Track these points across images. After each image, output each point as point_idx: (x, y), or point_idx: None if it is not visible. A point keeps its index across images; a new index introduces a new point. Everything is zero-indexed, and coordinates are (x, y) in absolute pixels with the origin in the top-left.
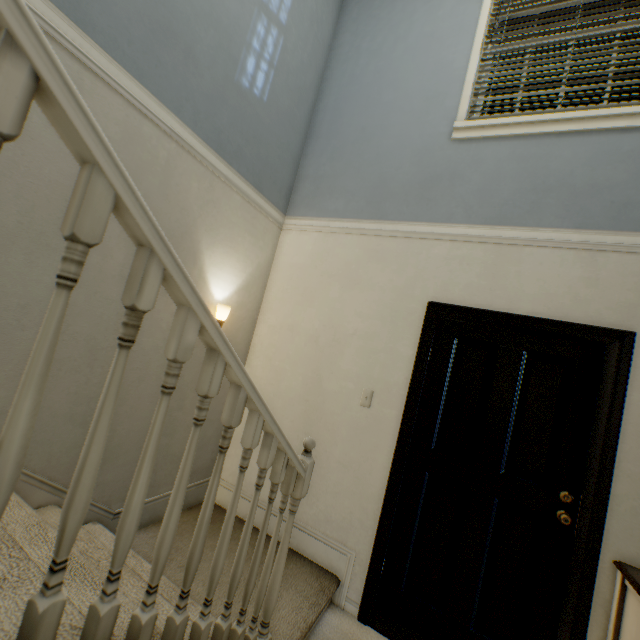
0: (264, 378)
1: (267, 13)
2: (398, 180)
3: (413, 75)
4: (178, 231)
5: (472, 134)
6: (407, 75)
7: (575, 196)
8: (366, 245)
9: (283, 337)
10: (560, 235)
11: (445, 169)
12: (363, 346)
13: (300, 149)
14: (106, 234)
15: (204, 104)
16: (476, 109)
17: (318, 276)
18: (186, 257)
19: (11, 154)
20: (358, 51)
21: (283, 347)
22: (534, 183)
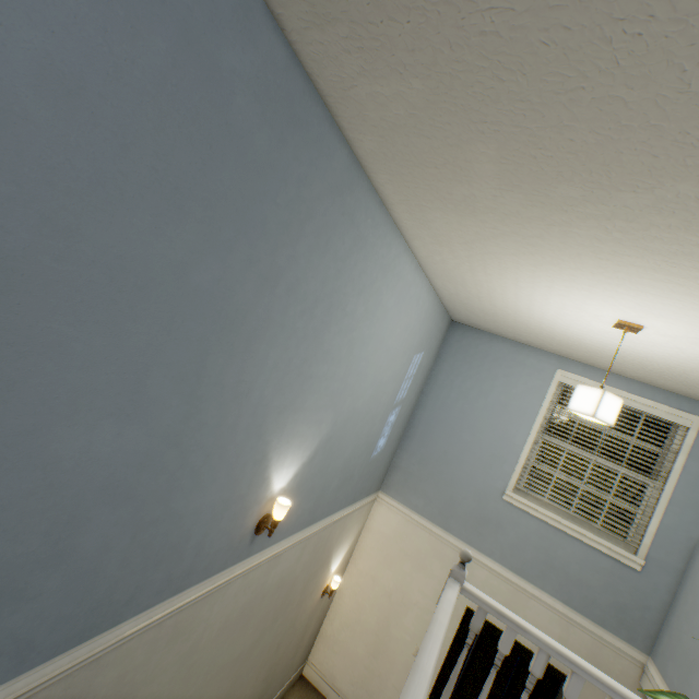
0: (350, 605)
1: (396, 405)
2: (462, 507)
3: (486, 430)
4: (324, 559)
5: (516, 503)
6: (482, 427)
7: (567, 580)
8: (433, 544)
9: (367, 582)
10: (553, 601)
11: (494, 516)
12: (420, 615)
13: (398, 444)
14: (296, 593)
15: (352, 489)
16: (523, 476)
17: (397, 549)
18: (324, 567)
19: (276, 598)
20: (451, 384)
21: (366, 589)
22: (546, 558)
